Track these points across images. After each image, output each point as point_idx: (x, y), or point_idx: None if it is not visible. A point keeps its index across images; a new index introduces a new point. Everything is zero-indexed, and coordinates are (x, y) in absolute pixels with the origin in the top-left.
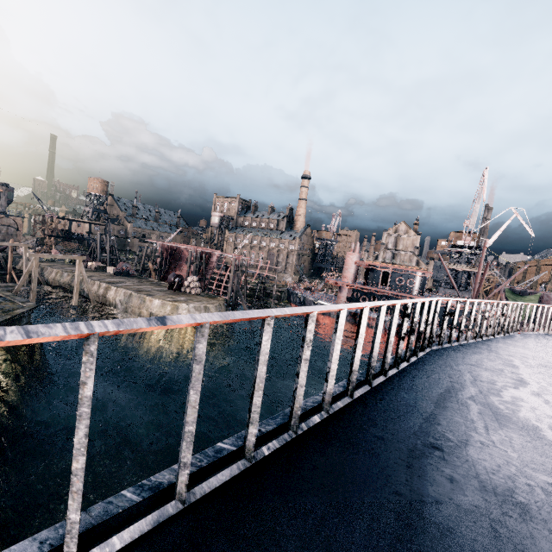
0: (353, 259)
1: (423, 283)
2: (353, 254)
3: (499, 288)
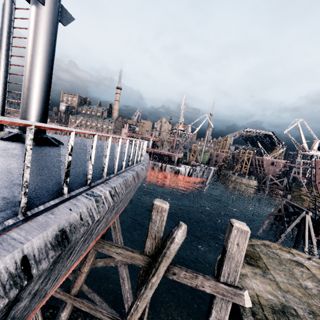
0: (124, 131)
1: (153, 143)
2: (124, 129)
3: (182, 146)
